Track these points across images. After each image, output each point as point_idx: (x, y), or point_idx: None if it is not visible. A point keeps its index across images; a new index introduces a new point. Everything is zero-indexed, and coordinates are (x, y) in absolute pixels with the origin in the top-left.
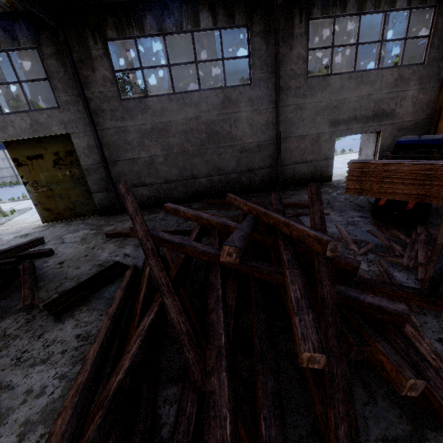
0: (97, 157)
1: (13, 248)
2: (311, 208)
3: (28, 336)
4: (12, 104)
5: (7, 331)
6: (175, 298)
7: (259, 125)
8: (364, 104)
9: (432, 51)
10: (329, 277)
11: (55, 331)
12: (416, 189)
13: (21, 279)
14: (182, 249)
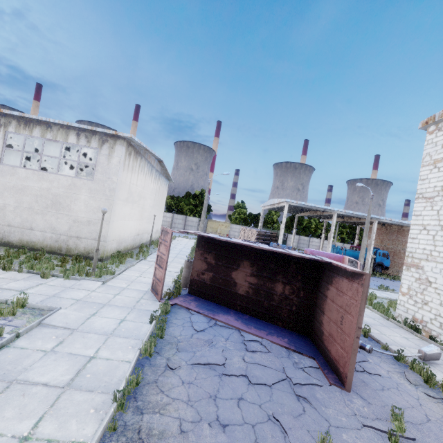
0: None
1: None
2: None
3: None
4: None
5: None
6: None
7: None
8: None
9: None
10: None
11: None
12: None
13: None
14: None
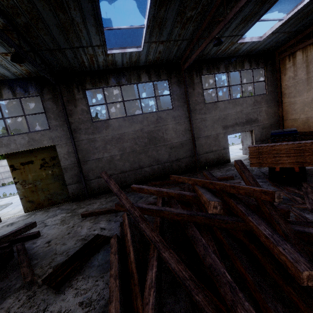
0: (73, 159)
1: (13, 232)
2: (243, 175)
3: (32, 312)
4: (2, 131)
5: (11, 310)
6: (171, 251)
7: (181, 131)
8: (240, 116)
9: (269, 87)
10: (280, 217)
11: (57, 302)
12: (296, 159)
13: (14, 261)
14: (160, 214)
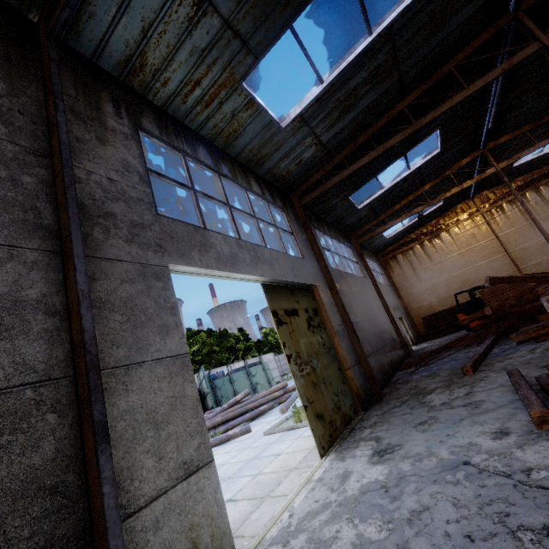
0: (338, 317)
1: None
2: None
3: None
4: None
5: None
6: None
7: (379, 304)
8: (392, 300)
9: (388, 281)
10: None
11: None
12: (514, 291)
13: None
14: None
